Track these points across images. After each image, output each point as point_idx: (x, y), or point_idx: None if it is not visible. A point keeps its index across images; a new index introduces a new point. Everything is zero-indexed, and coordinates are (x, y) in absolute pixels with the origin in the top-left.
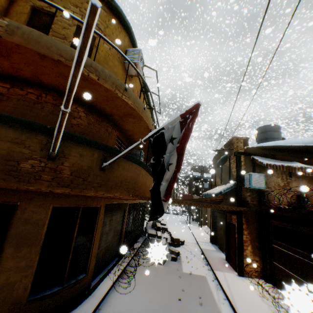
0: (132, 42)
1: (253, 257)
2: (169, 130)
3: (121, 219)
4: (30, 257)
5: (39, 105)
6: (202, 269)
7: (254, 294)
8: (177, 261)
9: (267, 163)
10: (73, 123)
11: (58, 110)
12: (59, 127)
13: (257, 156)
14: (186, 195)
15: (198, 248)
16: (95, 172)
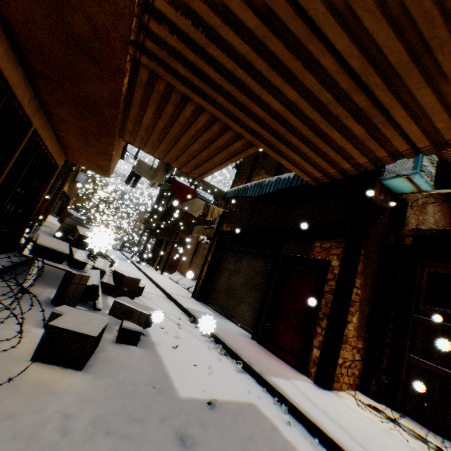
0: None
1: (355, 341)
2: None
3: None
4: None
5: None
6: (225, 372)
7: None
8: (141, 348)
9: None
10: None
11: None
12: None
13: None
14: (184, 186)
15: (176, 308)
16: None
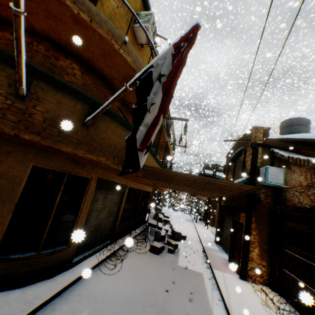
0: (145, 8)
1: (259, 261)
2: (159, 67)
3: (118, 201)
4: (2, 213)
5: (29, 54)
6: (200, 266)
7: (255, 301)
8: (174, 254)
9: (289, 156)
10: (66, 80)
11: (50, 63)
12: (16, 44)
13: (278, 149)
14: None
15: (200, 246)
16: (75, 126)
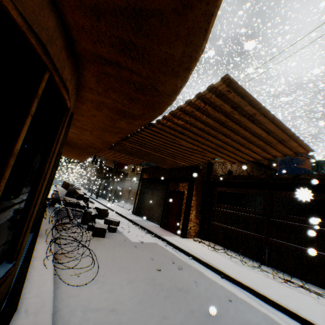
0: None
1: (195, 220)
2: None
3: None
4: None
5: None
6: (147, 237)
7: (207, 250)
8: (117, 233)
9: None
10: None
11: None
12: None
13: None
14: None
15: (125, 220)
16: None
